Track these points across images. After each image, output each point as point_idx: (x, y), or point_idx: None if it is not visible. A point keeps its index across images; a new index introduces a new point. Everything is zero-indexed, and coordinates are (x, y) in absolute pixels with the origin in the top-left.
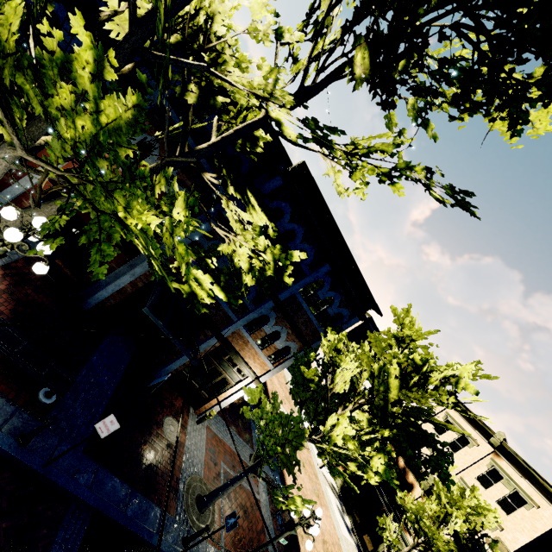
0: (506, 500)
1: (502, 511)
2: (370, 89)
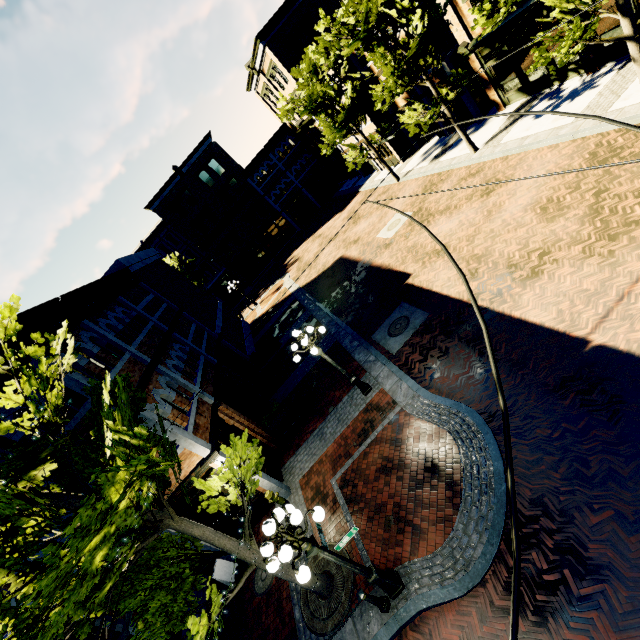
0: None
1: None
2: None
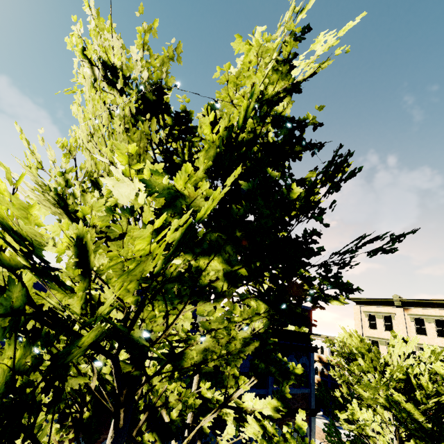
0: (439, 330)
1: None
2: (281, 317)
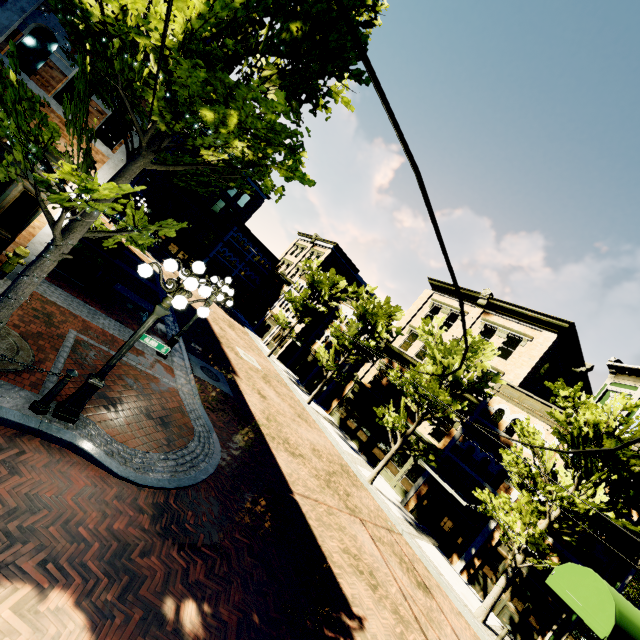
0: (503, 349)
1: (501, 360)
2: None
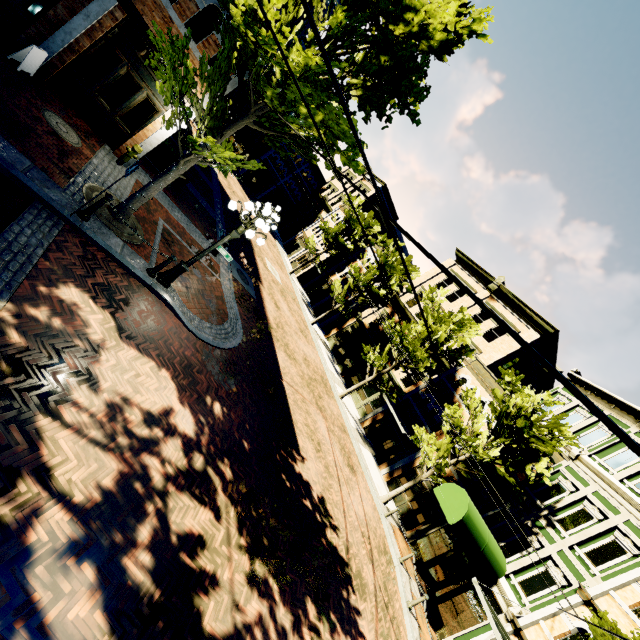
0: (491, 332)
1: (484, 341)
2: None
